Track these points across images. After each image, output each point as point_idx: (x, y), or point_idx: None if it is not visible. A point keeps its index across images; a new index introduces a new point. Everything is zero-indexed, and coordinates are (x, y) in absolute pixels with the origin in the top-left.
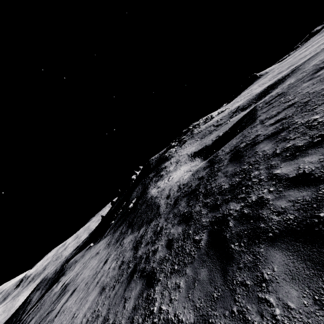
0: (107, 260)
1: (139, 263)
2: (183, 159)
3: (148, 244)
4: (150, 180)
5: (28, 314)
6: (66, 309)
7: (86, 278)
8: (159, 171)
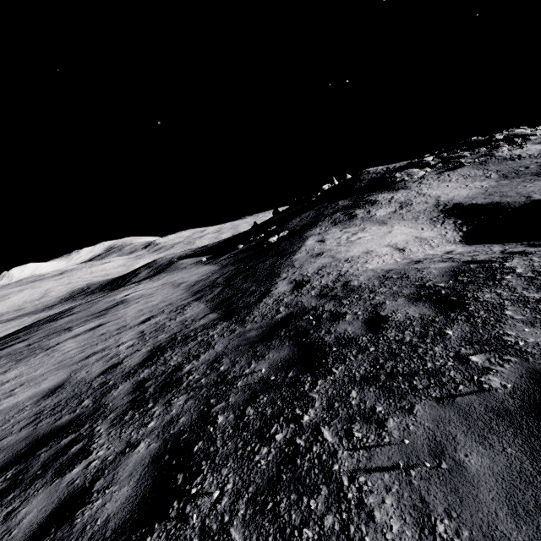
0: (148, 320)
1: (65, 433)
2: (419, 207)
3: (135, 390)
4: (332, 212)
5: (92, 298)
6: (55, 351)
7: (120, 320)
8: (359, 204)
